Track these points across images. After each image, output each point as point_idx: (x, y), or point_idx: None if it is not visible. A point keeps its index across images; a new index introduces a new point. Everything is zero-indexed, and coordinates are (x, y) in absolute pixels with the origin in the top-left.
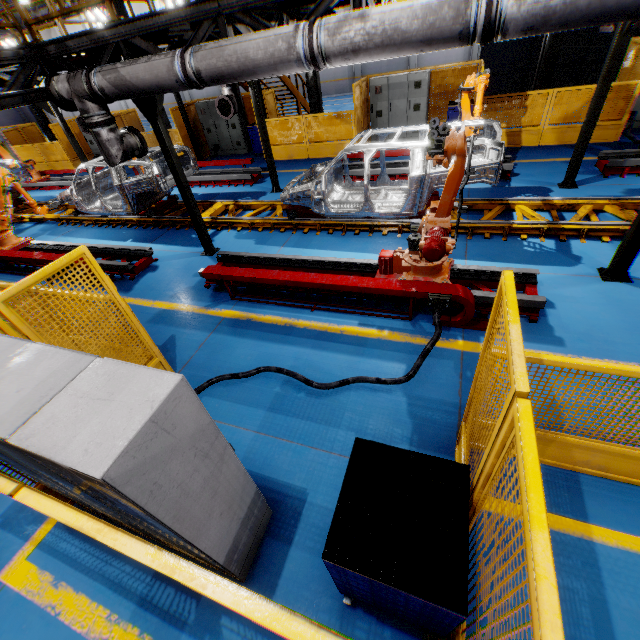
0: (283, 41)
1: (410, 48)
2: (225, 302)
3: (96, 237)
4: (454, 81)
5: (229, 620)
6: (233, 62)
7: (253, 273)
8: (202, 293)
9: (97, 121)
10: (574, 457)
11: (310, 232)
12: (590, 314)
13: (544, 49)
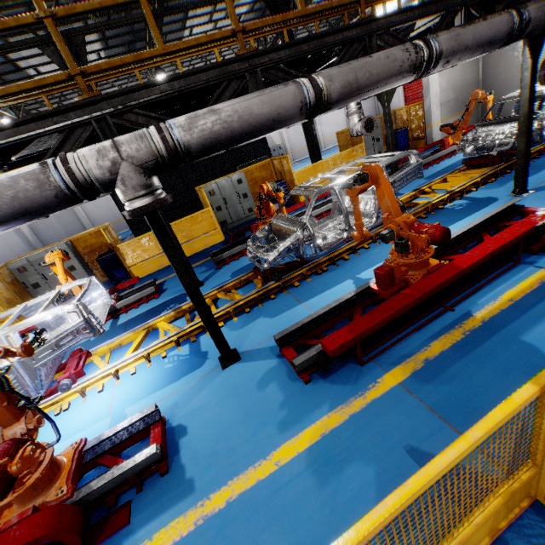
0: None
1: None
2: None
3: None
4: (96, 240)
5: None
6: None
7: None
8: None
9: None
10: None
11: None
12: (215, 420)
13: None
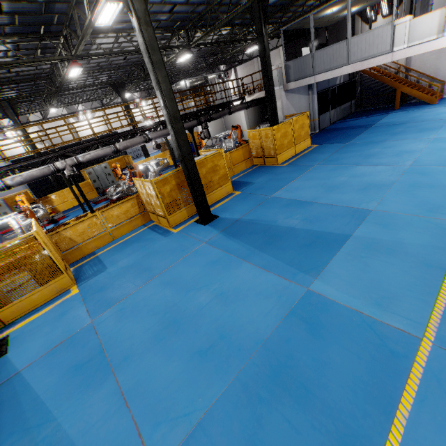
0: None
1: None
2: None
3: None
4: None
5: (18, 320)
6: None
7: None
8: None
9: None
10: (89, 248)
11: None
12: None
13: (51, 180)
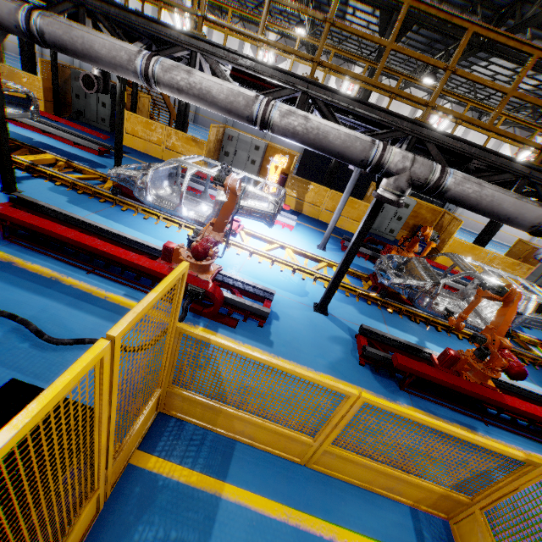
0: (126, 53)
1: (217, 109)
2: None
3: None
4: None
5: None
6: (78, 43)
7: (37, 221)
8: None
9: None
10: (235, 427)
11: (128, 211)
12: (297, 330)
13: (331, 165)
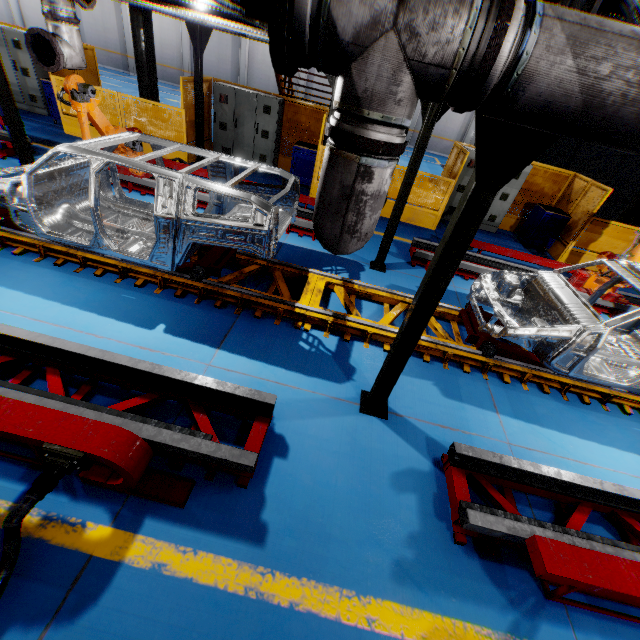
0: None
1: None
2: (543, 611)
3: (62, 297)
4: (541, 182)
5: None
6: None
7: None
8: (462, 565)
9: (392, 141)
10: None
11: (511, 381)
12: None
13: None
